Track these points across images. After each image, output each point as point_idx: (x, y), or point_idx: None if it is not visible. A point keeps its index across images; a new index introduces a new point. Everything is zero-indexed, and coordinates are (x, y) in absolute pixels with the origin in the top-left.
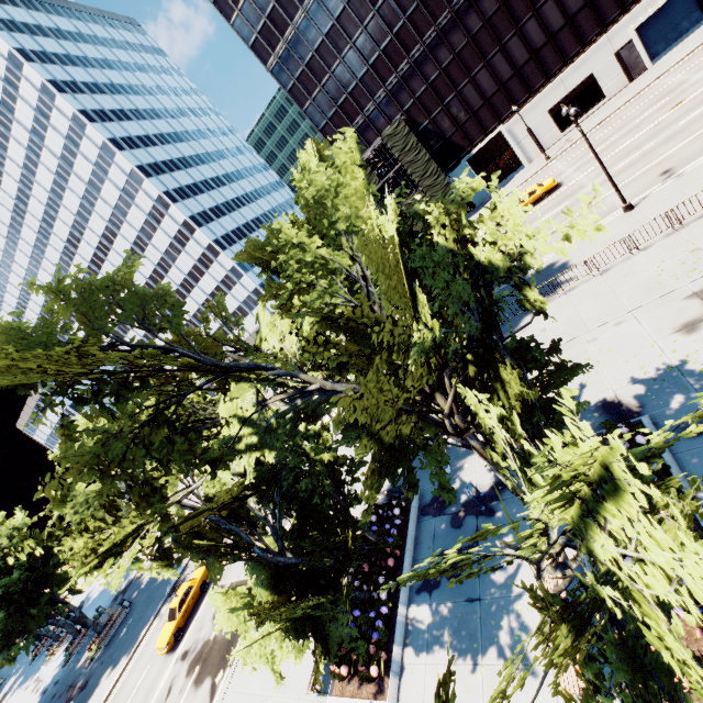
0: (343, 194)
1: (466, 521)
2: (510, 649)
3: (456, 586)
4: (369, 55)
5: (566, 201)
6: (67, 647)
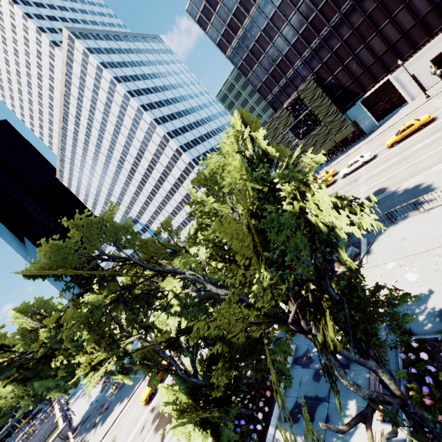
0: (226, 172)
1: (323, 378)
2: None
3: None
4: (291, 39)
5: (438, 133)
6: (103, 382)
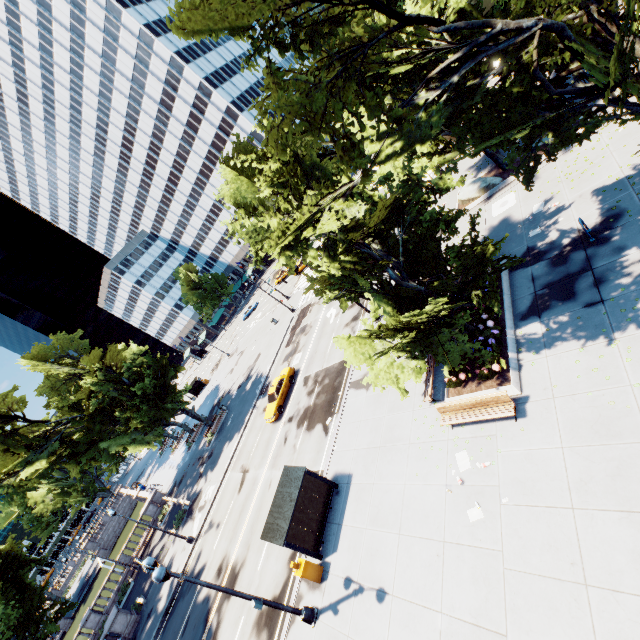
0: None
1: (571, 256)
2: None
3: (570, 301)
4: None
5: None
6: (186, 440)
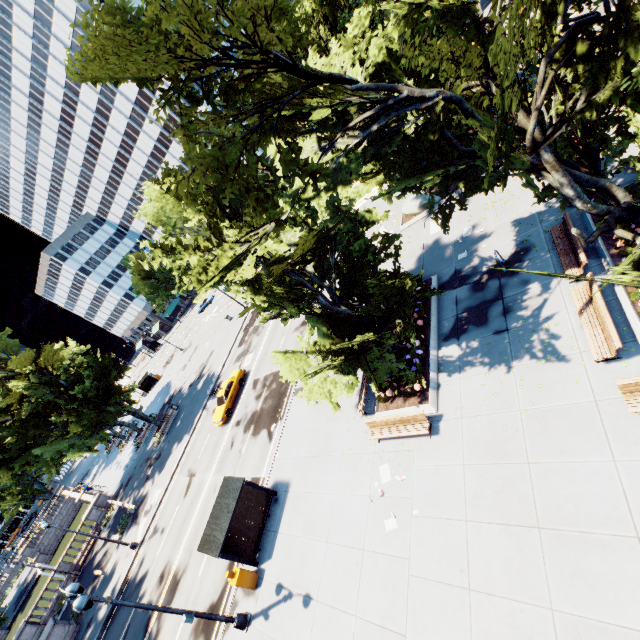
0: None
1: (488, 284)
2: (539, 352)
3: (483, 327)
4: None
5: None
6: (135, 440)
